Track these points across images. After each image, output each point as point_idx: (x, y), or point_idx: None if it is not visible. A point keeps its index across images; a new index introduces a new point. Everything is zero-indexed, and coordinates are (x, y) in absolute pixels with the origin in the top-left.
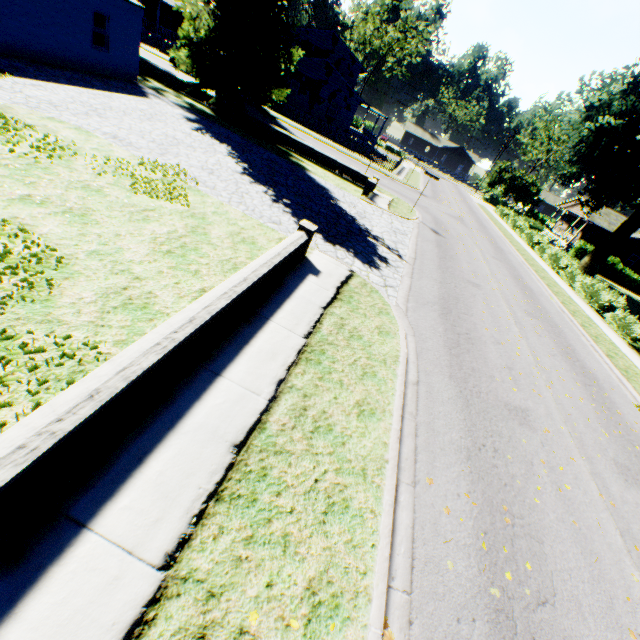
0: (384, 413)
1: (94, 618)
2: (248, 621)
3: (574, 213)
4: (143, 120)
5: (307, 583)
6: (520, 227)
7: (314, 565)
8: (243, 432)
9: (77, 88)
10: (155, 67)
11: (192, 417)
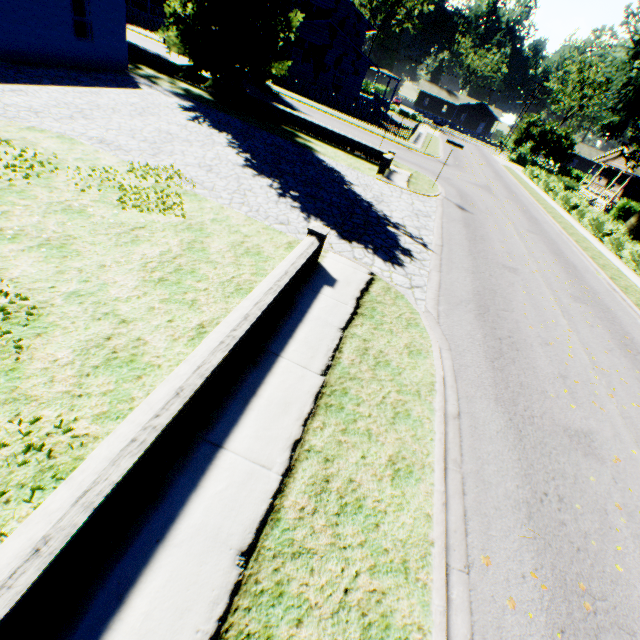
0: (423, 469)
1: None
2: None
3: (615, 167)
4: (134, 116)
5: None
6: (554, 189)
7: None
8: (251, 530)
9: (61, 88)
10: (146, 52)
11: (187, 518)
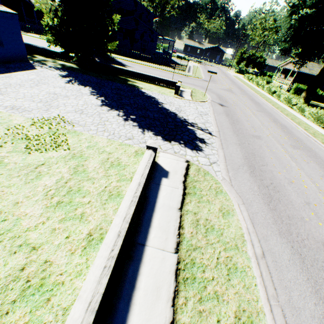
0: (258, 316)
1: None
2: None
3: (288, 68)
4: (33, 87)
5: None
6: (261, 84)
7: None
8: None
9: None
10: (37, 47)
11: None
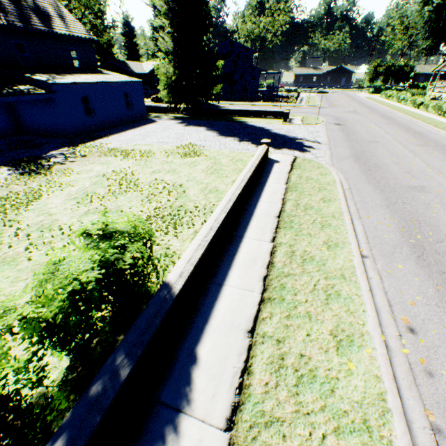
0: (335, 200)
1: (259, 251)
2: (306, 249)
3: None
4: (163, 132)
5: (323, 242)
6: (404, 99)
7: (323, 238)
8: (277, 213)
9: (131, 130)
10: (151, 107)
11: (256, 213)
